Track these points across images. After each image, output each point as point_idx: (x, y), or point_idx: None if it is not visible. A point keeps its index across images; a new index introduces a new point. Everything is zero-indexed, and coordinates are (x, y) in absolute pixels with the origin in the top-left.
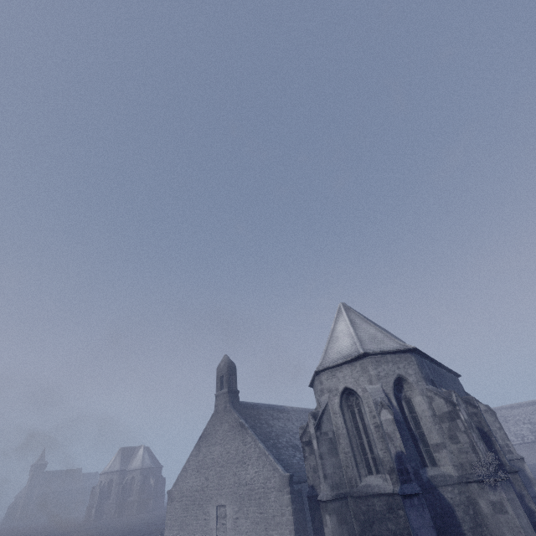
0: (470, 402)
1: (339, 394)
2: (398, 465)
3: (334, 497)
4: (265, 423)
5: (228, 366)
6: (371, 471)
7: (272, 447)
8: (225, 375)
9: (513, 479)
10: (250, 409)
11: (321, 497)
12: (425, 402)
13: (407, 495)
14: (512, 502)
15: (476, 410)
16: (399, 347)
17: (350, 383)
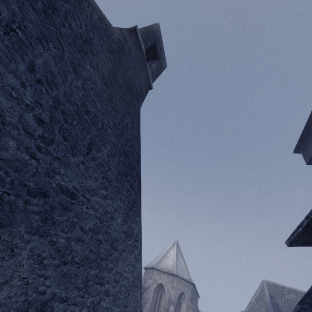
0: None
1: (157, 284)
2: None
3: None
4: None
5: None
6: None
7: None
8: None
9: None
10: None
11: None
12: (186, 309)
13: None
14: None
15: None
16: (189, 279)
17: (164, 283)
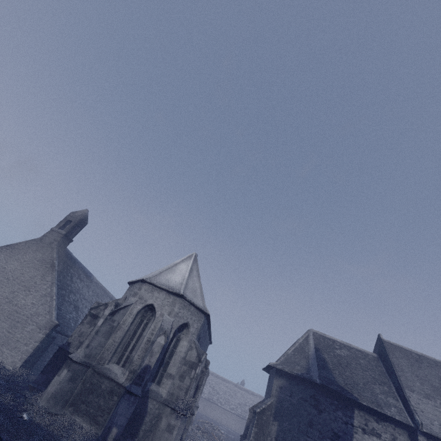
0: (206, 364)
1: (145, 304)
2: (141, 372)
3: (82, 362)
4: (70, 276)
5: (82, 218)
6: (120, 362)
7: (61, 296)
8: (74, 223)
9: (188, 417)
10: (69, 259)
11: (72, 356)
12: (187, 348)
13: (131, 392)
14: (179, 430)
15: (205, 370)
16: (202, 307)
17: (157, 304)
